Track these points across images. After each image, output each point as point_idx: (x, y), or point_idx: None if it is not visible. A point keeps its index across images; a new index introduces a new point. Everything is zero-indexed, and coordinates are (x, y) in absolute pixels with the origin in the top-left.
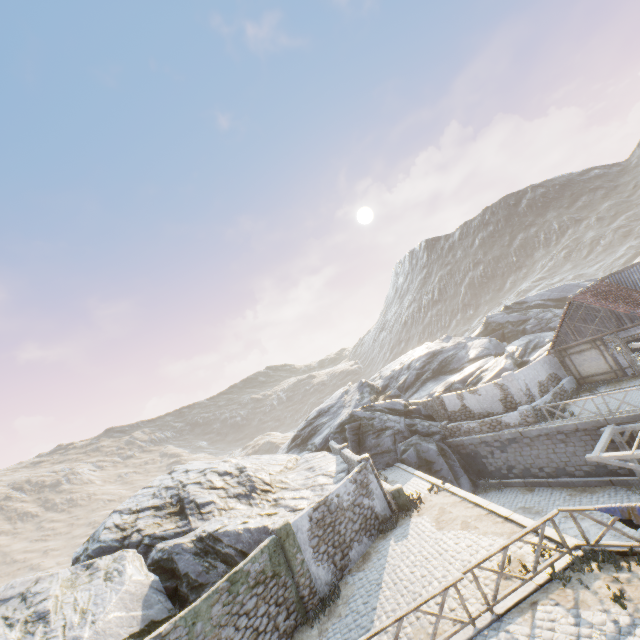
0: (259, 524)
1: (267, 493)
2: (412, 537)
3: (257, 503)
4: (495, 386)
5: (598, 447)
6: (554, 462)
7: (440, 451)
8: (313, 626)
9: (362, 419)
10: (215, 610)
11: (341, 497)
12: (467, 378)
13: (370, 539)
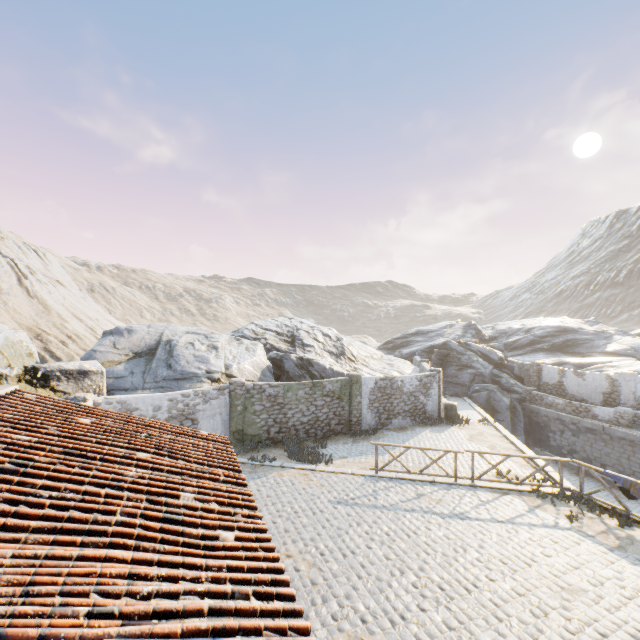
0: (340, 370)
1: (351, 361)
2: (444, 435)
3: (342, 363)
4: (606, 378)
5: None
6: (622, 466)
7: (511, 408)
8: (351, 437)
9: (452, 350)
10: (300, 392)
11: (404, 384)
12: (585, 365)
13: (412, 422)
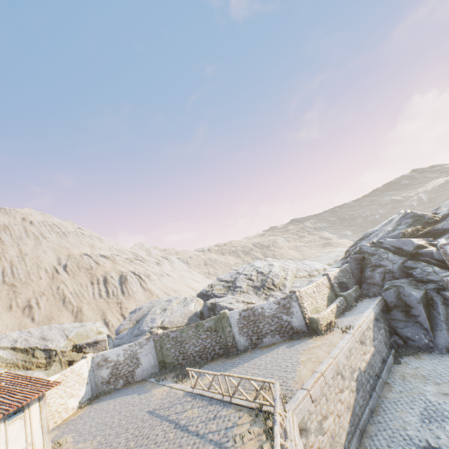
0: (232, 306)
1: (269, 290)
2: (290, 349)
3: (259, 294)
4: None
5: None
6: None
7: (428, 300)
8: (225, 358)
9: (365, 253)
10: (190, 332)
11: (264, 309)
12: None
13: (282, 338)
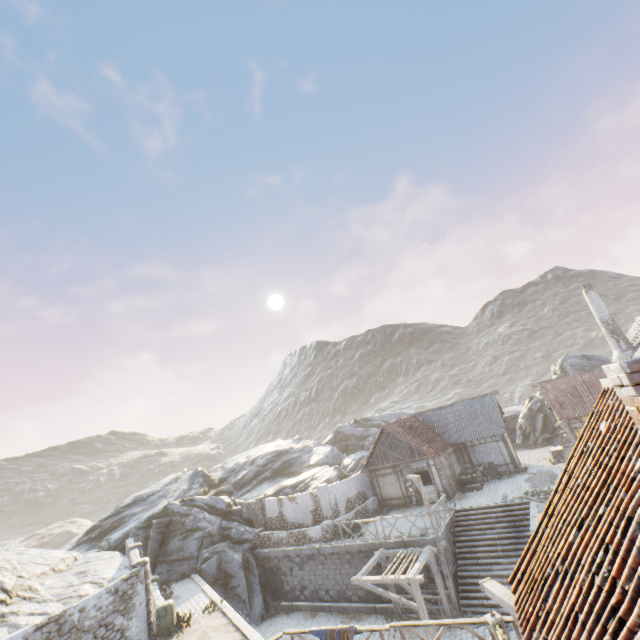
0: None
1: None
2: None
3: None
4: (310, 496)
5: (363, 569)
6: (339, 584)
7: (245, 563)
8: None
9: (176, 514)
10: None
11: (86, 612)
12: (299, 484)
13: None
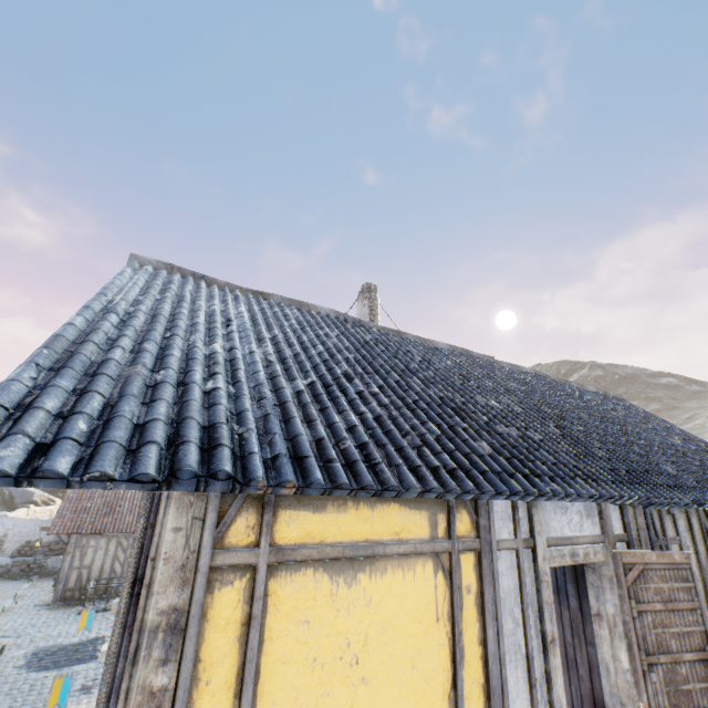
0: None
1: None
2: None
3: None
4: None
5: None
6: None
7: None
8: None
9: None
10: None
11: None
12: None
13: None
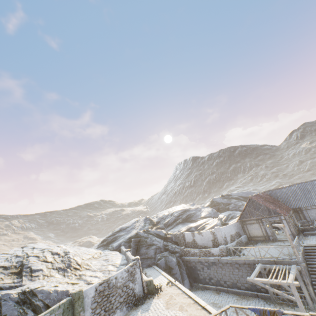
0: (64, 288)
1: (76, 270)
2: (151, 311)
3: (68, 275)
4: (210, 232)
5: (253, 274)
6: (232, 279)
7: (177, 263)
8: None
9: (142, 237)
10: None
11: (117, 279)
12: (198, 226)
13: (127, 309)
